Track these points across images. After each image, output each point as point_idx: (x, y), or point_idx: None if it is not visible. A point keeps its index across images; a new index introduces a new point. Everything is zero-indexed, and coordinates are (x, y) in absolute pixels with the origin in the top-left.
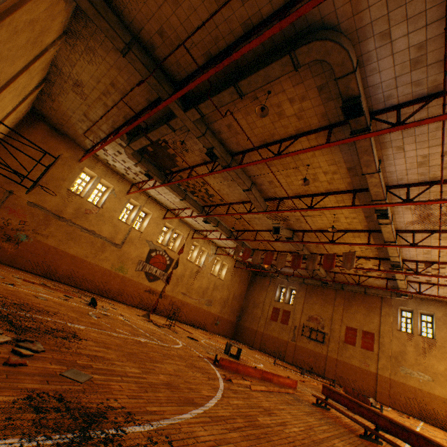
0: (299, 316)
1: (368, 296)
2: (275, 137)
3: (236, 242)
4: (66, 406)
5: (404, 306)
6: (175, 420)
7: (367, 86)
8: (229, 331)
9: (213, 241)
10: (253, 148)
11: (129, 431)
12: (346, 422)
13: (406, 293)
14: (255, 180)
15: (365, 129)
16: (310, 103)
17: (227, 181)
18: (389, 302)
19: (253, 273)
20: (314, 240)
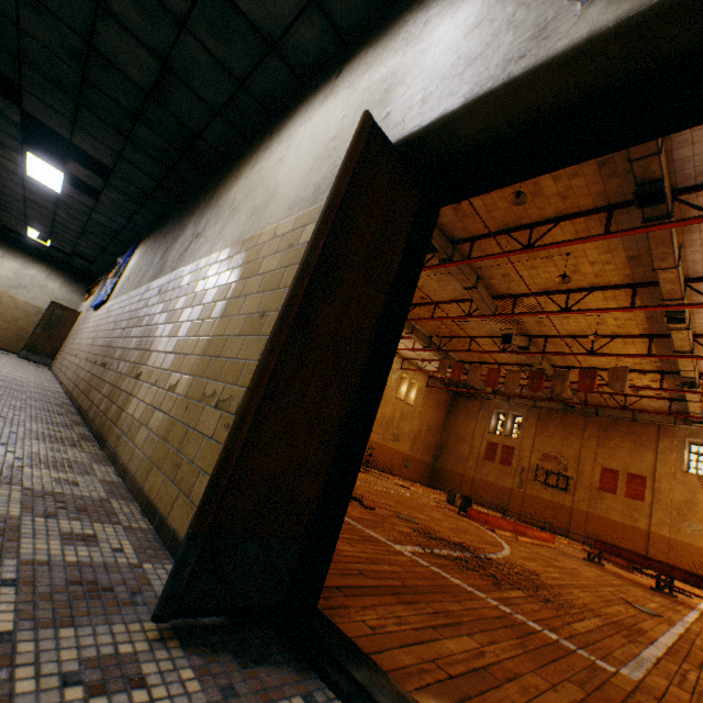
0: (528, 453)
1: (637, 424)
2: (523, 221)
3: (437, 353)
4: (438, 537)
5: (695, 438)
6: (503, 554)
7: (671, 161)
8: (423, 475)
9: (397, 351)
10: (486, 234)
11: (490, 556)
12: (629, 577)
13: (700, 420)
14: (482, 273)
15: (664, 216)
16: (583, 180)
17: (437, 275)
18: (671, 432)
19: (454, 393)
20: (560, 349)
